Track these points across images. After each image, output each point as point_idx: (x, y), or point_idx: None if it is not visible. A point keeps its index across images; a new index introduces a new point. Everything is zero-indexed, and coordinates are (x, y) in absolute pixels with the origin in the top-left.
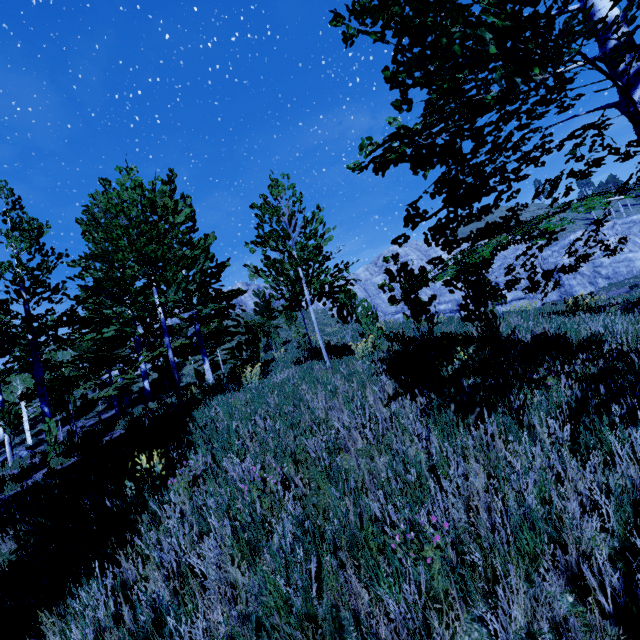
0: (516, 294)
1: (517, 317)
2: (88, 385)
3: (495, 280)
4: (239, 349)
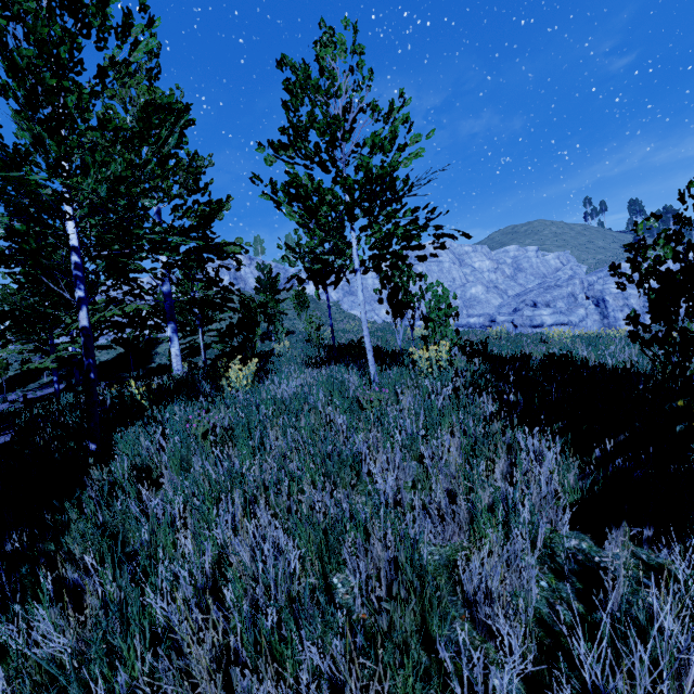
0: (558, 318)
1: (627, 346)
2: (17, 350)
3: (533, 299)
4: (230, 333)
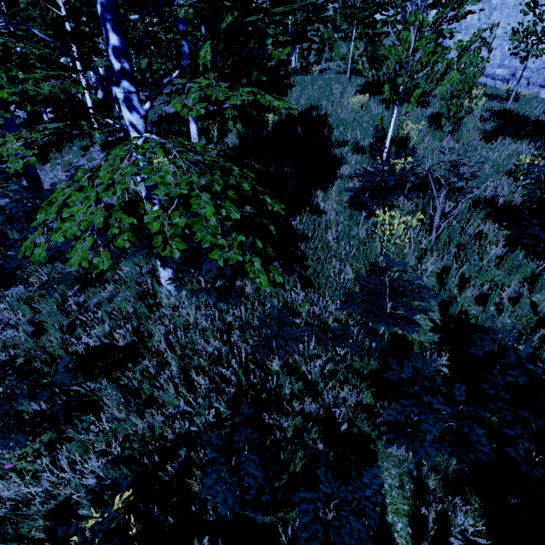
0: None
1: None
2: None
3: None
4: (308, 52)
